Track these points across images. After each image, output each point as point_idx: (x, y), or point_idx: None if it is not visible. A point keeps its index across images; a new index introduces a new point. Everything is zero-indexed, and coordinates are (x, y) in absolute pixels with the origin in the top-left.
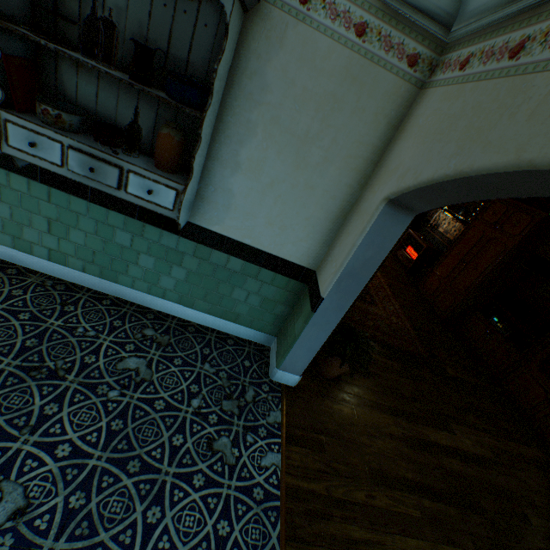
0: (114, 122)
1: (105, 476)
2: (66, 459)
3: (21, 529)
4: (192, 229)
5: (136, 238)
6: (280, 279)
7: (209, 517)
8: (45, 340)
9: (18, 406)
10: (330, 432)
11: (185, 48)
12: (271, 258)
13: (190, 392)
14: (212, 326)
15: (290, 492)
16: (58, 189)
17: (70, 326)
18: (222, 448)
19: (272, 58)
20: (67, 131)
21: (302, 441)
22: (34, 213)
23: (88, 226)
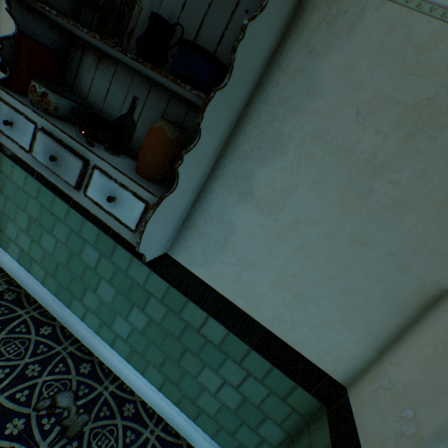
0: (116, 121)
1: None
2: None
3: None
4: (168, 263)
5: (103, 259)
6: (278, 378)
7: None
8: None
9: None
10: None
11: (214, 39)
12: (271, 338)
13: None
14: (160, 412)
15: None
16: (48, 187)
17: None
18: None
19: (332, 50)
20: (51, 114)
21: None
22: (21, 208)
23: (62, 233)
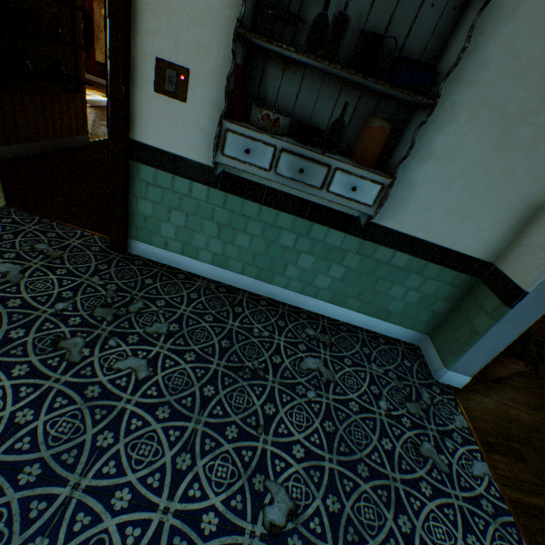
0: (308, 122)
1: (343, 480)
2: (304, 460)
3: (301, 531)
4: (360, 225)
5: (300, 238)
6: (447, 274)
7: (454, 530)
8: (234, 341)
9: (243, 406)
10: (520, 440)
11: (402, 34)
12: (442, 251)
13: (372, 393)
14: (359, 325)
15: (516, 507)
16: (235, 195)
17: (246, 326)
18: (429, 454)
19: (498, 30)
20: (278, 134)
21: (499, 449)
22: (207, 220)
23: (255, 229)
